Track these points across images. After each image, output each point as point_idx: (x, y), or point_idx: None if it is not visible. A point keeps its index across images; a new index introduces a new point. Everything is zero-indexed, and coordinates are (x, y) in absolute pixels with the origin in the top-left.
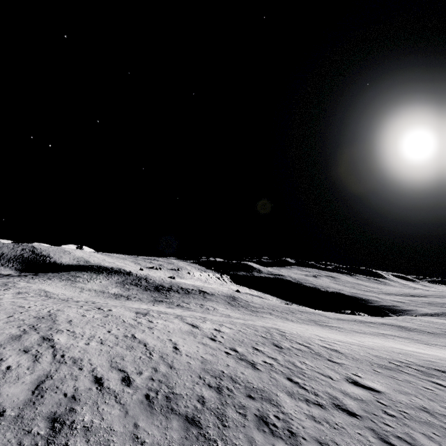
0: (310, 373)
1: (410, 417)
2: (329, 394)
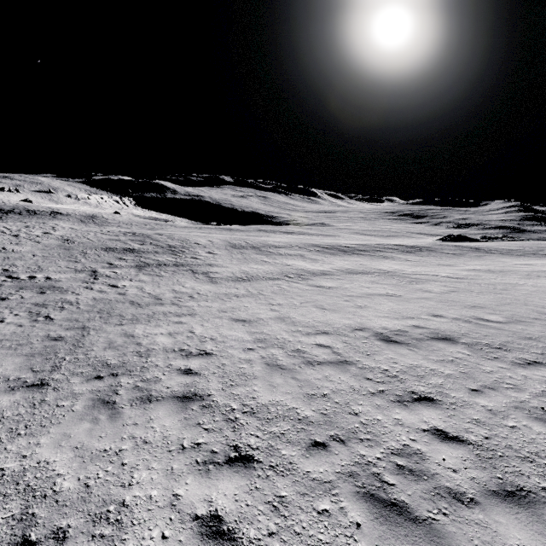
0: (23, 231)
1: (48, 237)
2: (18, 234)
